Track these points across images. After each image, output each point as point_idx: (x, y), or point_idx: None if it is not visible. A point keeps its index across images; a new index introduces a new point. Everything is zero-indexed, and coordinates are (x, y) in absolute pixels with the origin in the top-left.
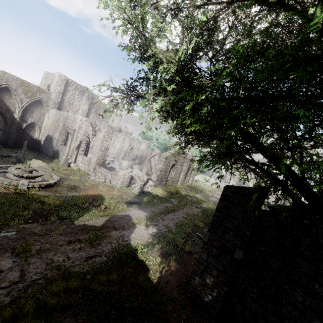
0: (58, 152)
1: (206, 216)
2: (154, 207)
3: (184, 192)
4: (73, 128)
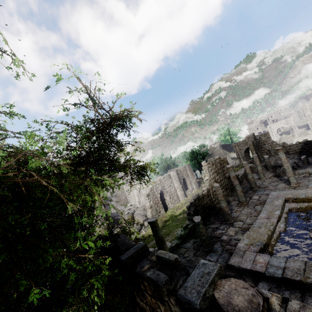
0: None
1: None
2: None
3: (181, 210)
4: None
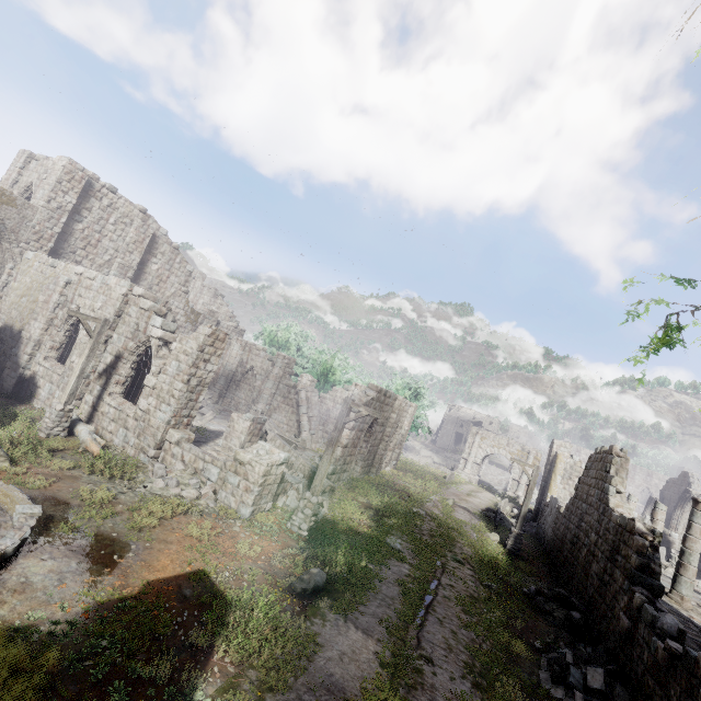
0: (33, 381)
1: (502, 599)
2: (376, 594)
3: (399, 502)
4: (102, 316)
